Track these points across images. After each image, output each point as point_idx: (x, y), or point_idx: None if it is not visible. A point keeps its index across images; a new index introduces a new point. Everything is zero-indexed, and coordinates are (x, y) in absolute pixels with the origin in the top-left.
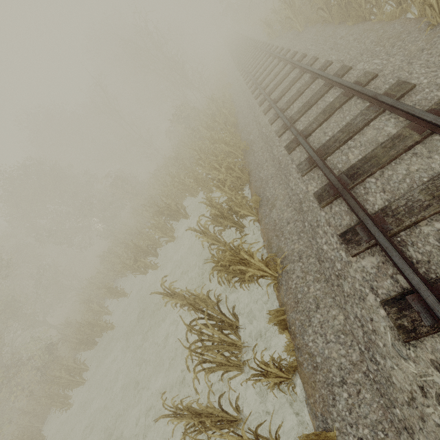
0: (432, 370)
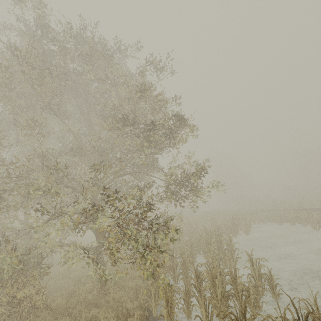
0: None
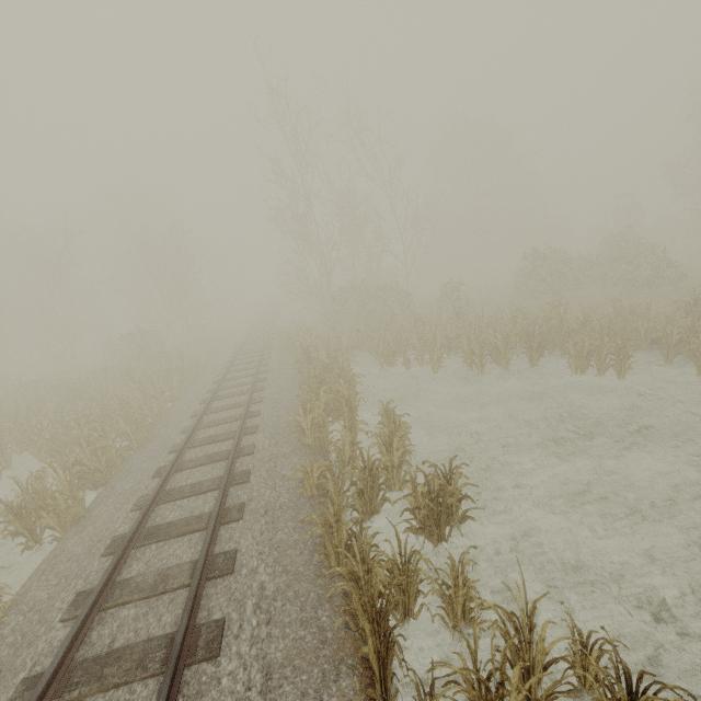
0: None
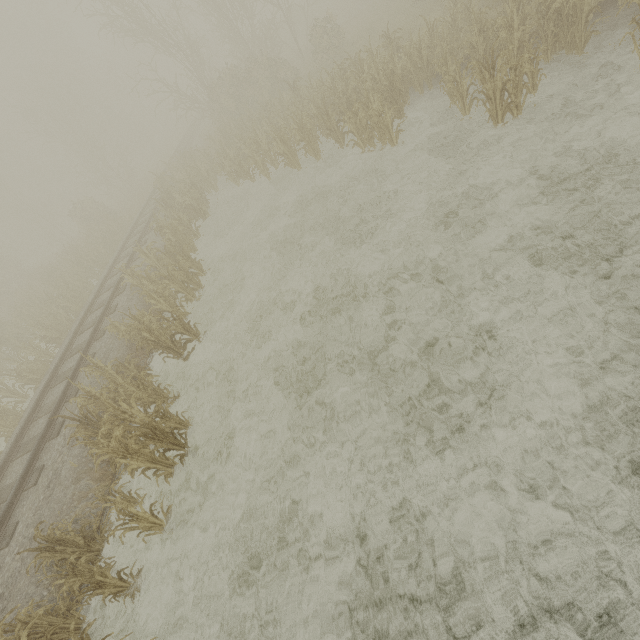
0: None
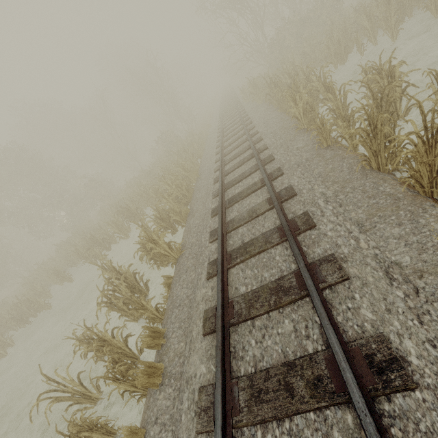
0: (210, 289)
